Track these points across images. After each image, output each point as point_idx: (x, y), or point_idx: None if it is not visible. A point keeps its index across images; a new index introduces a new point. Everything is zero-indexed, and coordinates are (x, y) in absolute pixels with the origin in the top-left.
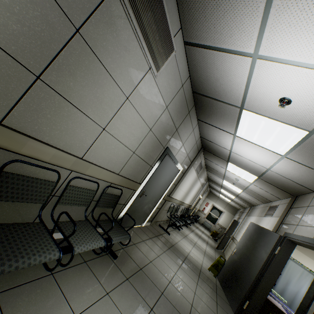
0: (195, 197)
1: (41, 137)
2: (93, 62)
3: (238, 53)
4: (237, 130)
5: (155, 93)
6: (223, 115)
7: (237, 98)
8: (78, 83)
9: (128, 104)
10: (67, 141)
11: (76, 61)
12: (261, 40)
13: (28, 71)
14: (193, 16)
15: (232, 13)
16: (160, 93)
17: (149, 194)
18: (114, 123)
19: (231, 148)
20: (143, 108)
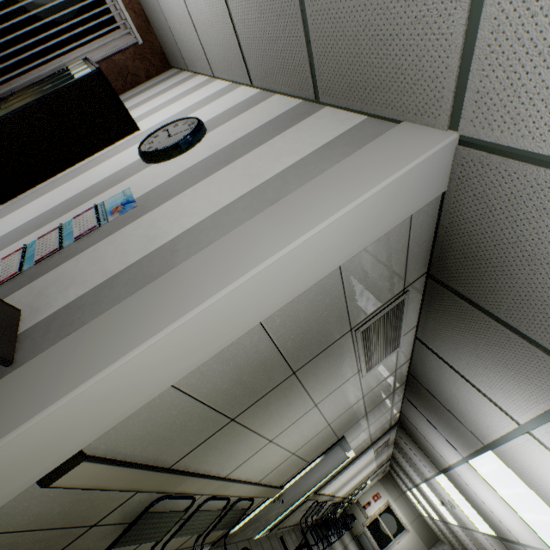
0: (358, 484)
1: (200, 466)
2: (295, 388)
3: (497, 404)
4: (471, 458)
5: (354, 389)
6: (452, 428)
7: (483, 434)
8: (268, 410)
9: (313, 409)
10: (224, 462)
11: (278, 394)
12: (537, 424)
13: (227, 417)
14: (439, 335)
15: (497, 376)
16: (361, 387)
17: (287, 495)
18: (286, 431)
19: (454, 465)
20: (330, 407)
